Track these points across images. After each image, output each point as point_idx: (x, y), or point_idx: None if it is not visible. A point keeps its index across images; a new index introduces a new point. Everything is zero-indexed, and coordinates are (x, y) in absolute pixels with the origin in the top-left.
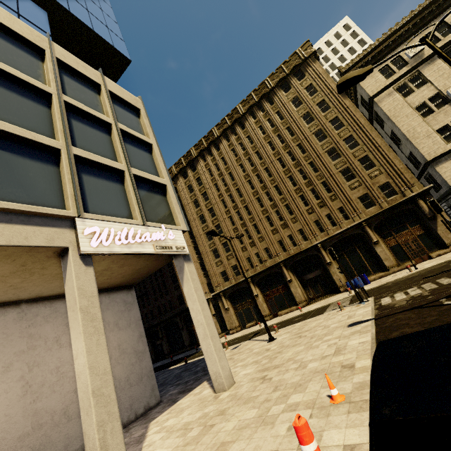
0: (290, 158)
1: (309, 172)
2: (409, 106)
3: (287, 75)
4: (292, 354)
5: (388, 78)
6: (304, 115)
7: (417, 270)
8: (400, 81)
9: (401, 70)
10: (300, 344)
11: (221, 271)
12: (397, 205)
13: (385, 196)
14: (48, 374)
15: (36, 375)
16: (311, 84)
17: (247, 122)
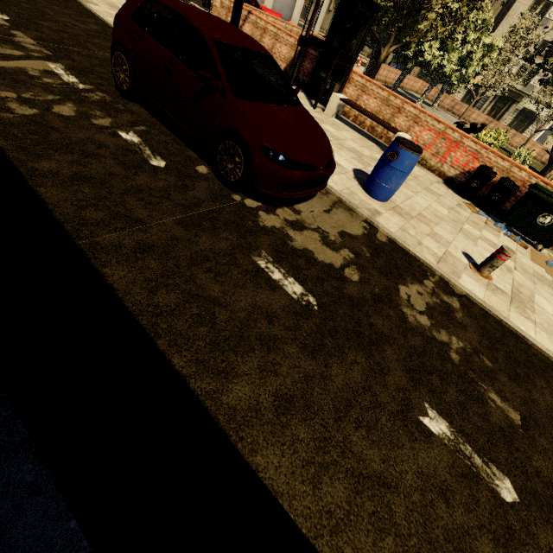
0: None
1: None
2: None
3: None
4: None
5: None
6: None
7: None
8: None
9: None
10: None
11: None
12: None
13: None
14: None
15: None
16: None
17: None
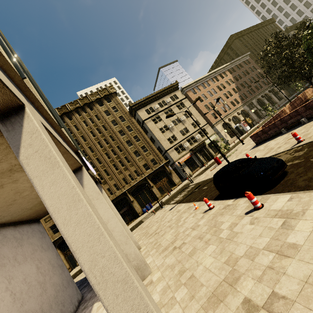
0: (105, 143)
1: (118, 151)
2: (157, 127)
3: (102, 98)
4: (157, 226)
5: (148, 114)
6: (112, 121)
7: (171, 194)
8: (153, 117)
9: (153, 112)
10: (154, 225)
11: (51, 225)
12: (158, 168)
13: (153, 165)
14: (21, 284)
15: (14, 286)
16: (115, 106)
17: (74, 116)
